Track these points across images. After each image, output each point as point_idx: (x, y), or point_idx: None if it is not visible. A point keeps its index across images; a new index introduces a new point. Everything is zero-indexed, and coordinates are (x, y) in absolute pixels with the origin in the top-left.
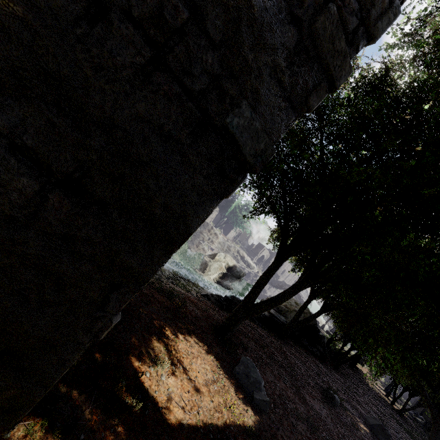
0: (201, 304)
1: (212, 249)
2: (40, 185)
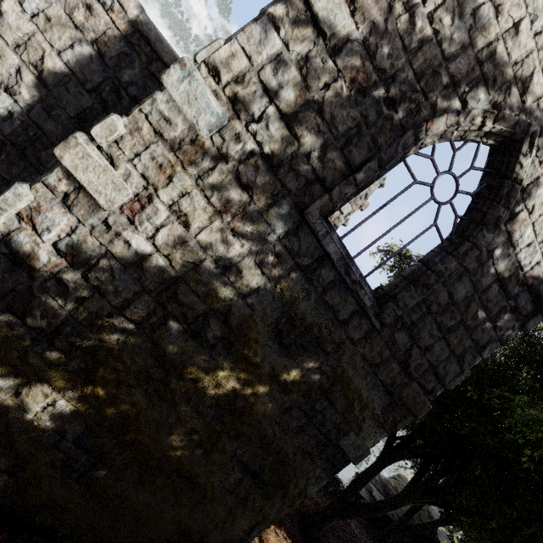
0: None
1: None
2: (242, 475)
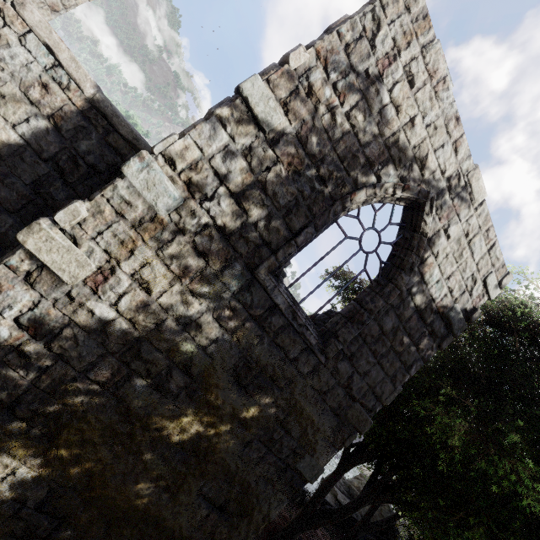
0: None
1: None
2: (209, 511)
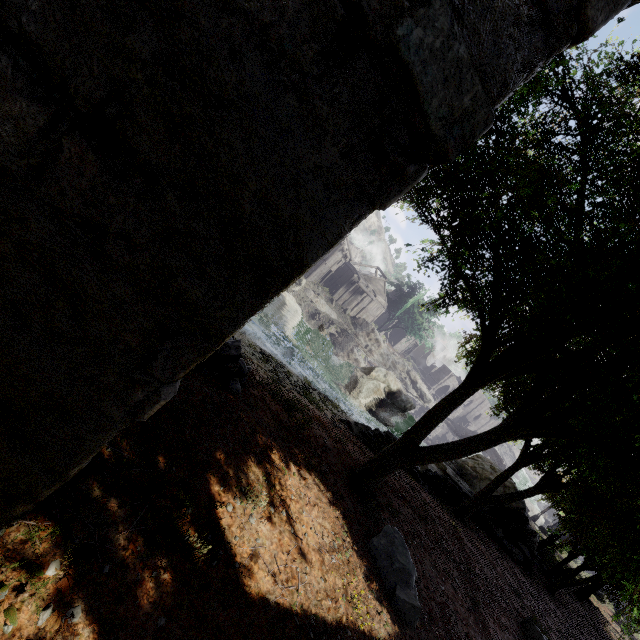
0: (336, 431)
1: (369, 362)
2: (49, 118)
